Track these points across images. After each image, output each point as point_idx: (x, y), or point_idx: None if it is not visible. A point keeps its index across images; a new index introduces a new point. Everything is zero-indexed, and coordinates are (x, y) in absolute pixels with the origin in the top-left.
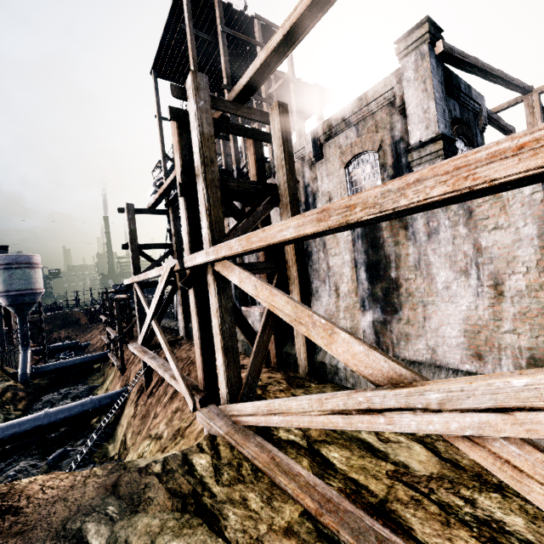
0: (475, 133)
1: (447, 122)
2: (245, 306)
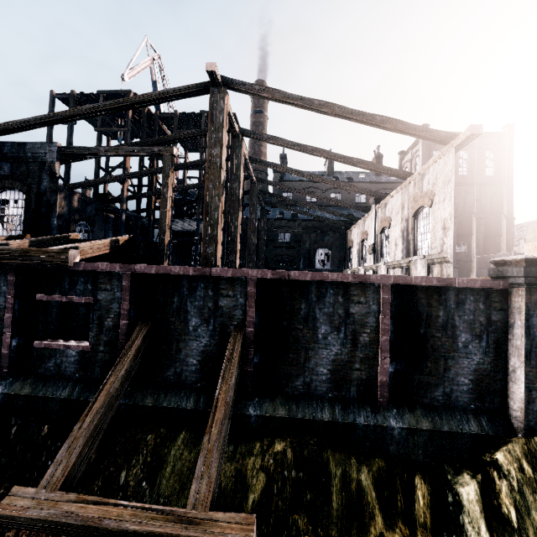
0: (38, 181)
1: None
2: None
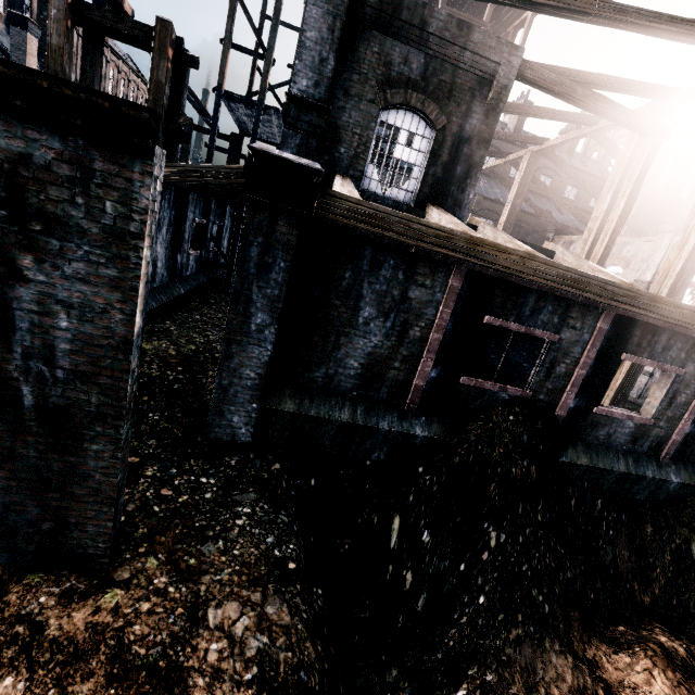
0: (464, 112)
1: (325, 79)
2: (194, 249)
